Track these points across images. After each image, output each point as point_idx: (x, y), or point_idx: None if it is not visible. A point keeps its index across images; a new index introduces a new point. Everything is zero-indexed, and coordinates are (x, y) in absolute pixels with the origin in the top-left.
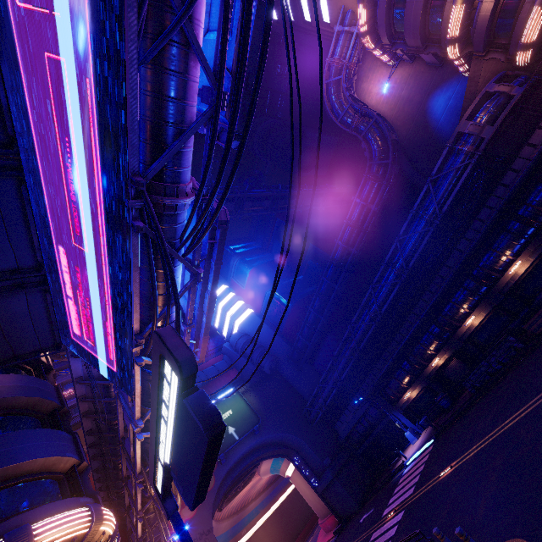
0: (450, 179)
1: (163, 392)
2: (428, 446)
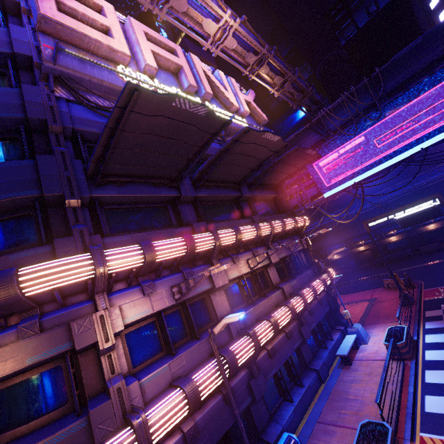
0: (441, 174)
1: (422, 204)
2: (338, 276)
